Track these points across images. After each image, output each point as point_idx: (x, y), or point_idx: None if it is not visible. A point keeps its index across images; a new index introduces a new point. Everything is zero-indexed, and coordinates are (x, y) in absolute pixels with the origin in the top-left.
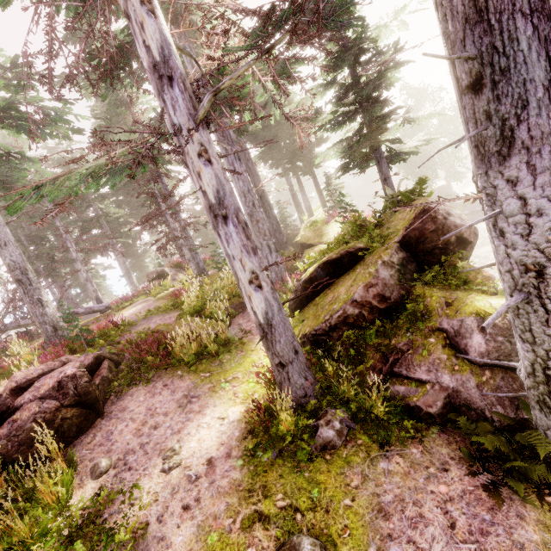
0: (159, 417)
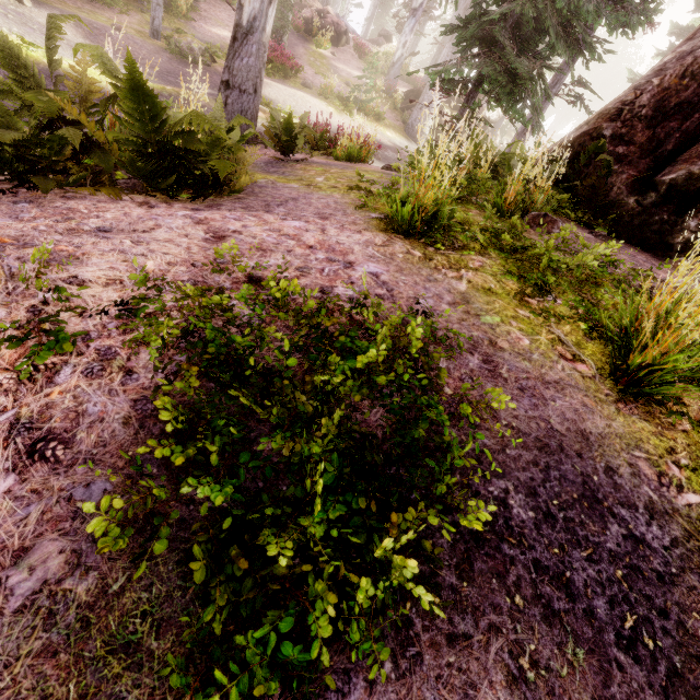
0: (351, 63)
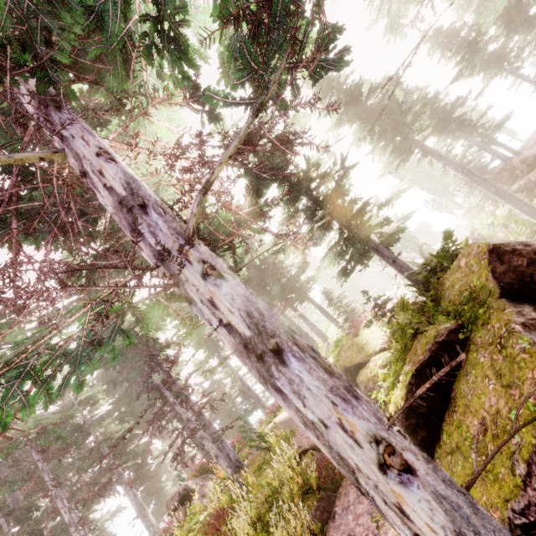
0: None
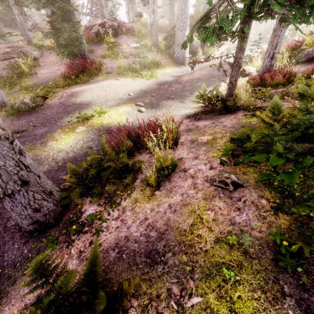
0: (128, 41)
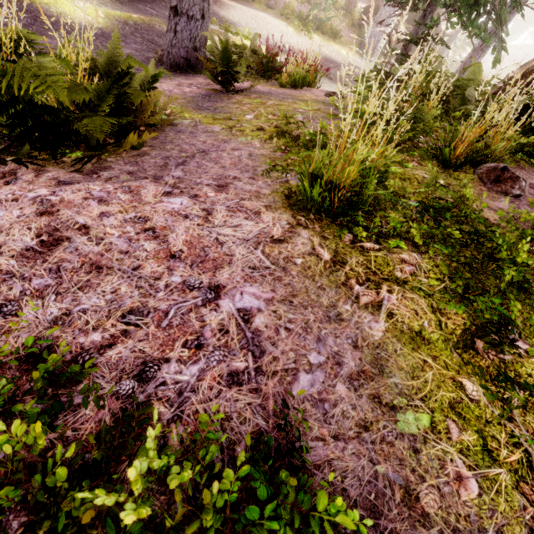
0: None
